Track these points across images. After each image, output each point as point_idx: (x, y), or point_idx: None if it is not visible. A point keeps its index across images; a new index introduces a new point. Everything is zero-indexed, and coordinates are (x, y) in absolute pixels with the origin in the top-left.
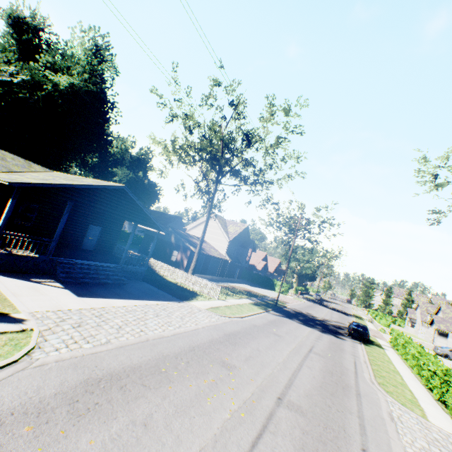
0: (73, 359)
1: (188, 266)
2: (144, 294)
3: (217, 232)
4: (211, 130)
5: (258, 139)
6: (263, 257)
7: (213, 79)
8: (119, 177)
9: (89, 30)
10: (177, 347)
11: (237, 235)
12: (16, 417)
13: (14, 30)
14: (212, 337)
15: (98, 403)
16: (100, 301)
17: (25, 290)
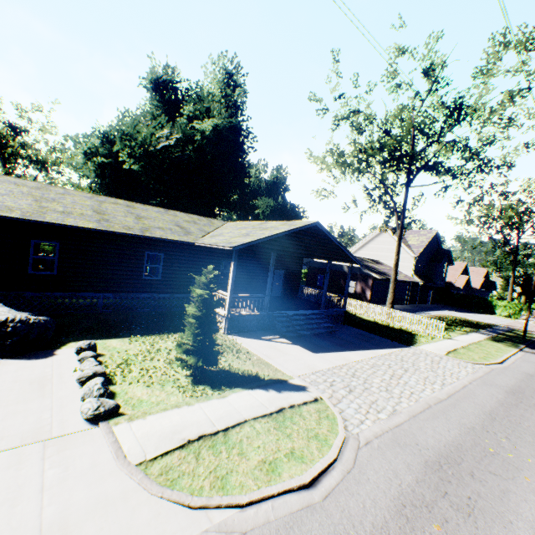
0: (387, 435)
1: (372, 297)
2: (363, 342)
3: (393, 248)
4: (398, 119)
5: (478, 107)
6: (461, 270)
7: (395, 48)
8: (260, 209)
9: (218, 59)
10: (470, 414)
11: (424, 247)
12: (410, 510)
13: (158, 94)
14: (496, 398)
15: (469, 498)
16: (335, 357)
17: (269, 351)
